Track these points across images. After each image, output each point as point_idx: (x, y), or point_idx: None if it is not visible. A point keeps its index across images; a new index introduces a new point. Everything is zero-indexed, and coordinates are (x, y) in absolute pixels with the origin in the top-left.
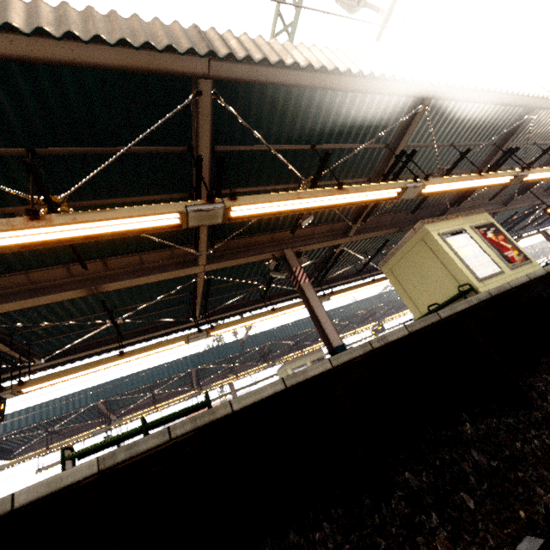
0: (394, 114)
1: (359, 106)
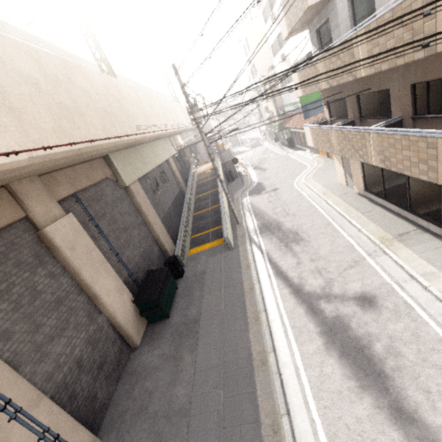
0: (31, 40)
1: (16, 32)
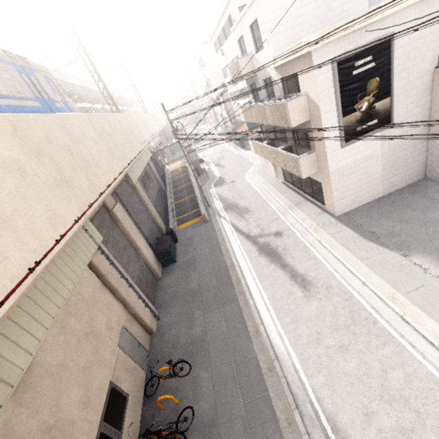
0: None
1: None
